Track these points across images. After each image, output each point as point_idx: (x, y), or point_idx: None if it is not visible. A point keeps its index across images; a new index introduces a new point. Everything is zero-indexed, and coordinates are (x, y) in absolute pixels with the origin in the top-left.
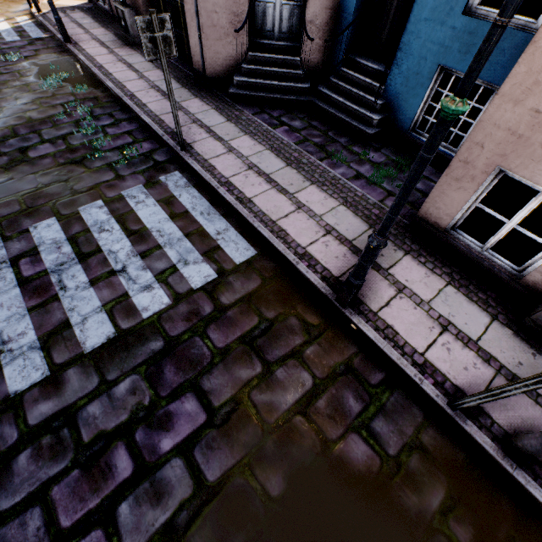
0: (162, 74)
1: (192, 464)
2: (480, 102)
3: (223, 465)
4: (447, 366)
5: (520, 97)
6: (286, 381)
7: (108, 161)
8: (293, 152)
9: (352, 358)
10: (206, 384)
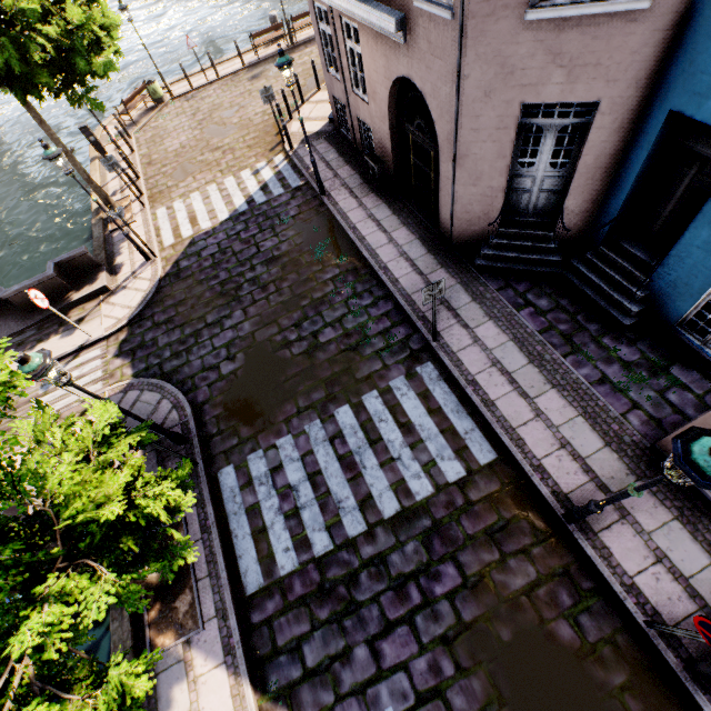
0: (408, 233)
1: (454, 607)
2: None
3: (473, 613)
4: (652, 592)
5: None
6: (516, 570)
7: (375, 348)
8: (536, 345)
9: (570, 565)
10: (460, 558)
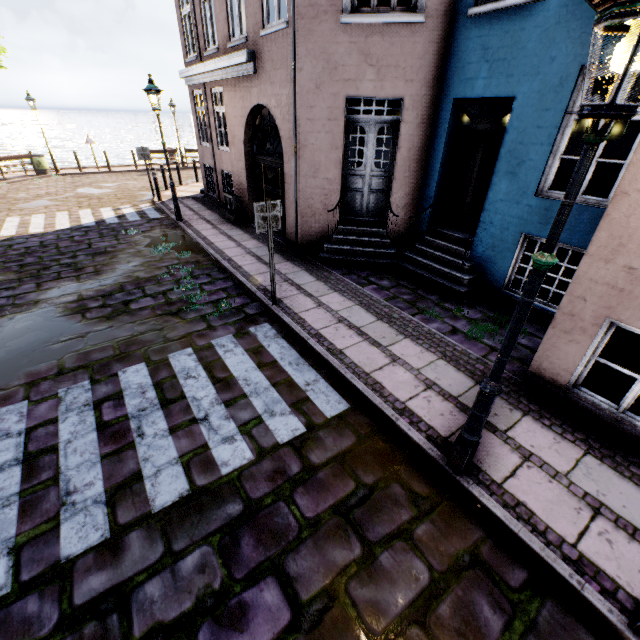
0: (257, 243)
1: None
2: (573, 265)
3: None
4: (614, 565)
5: (609, 257)
6: (394, 571)
7: (202, 313)
8: (383, 308)
9: (478, 545)
10: (291, 565)
